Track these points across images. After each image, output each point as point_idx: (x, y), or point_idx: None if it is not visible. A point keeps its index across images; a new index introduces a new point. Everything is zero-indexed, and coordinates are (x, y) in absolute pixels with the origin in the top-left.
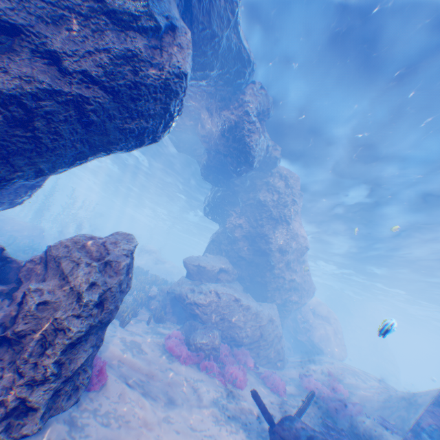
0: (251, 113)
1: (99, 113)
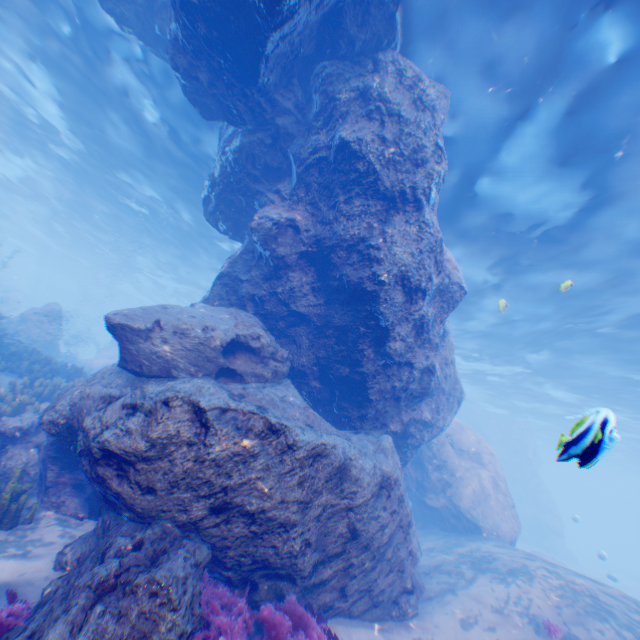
0: None
1: None
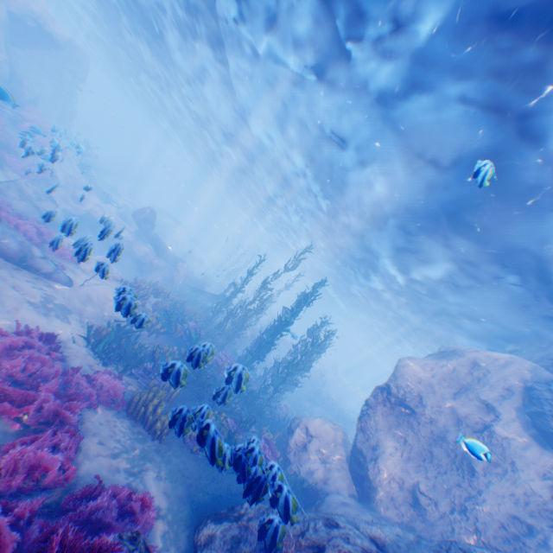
0: None
1: None
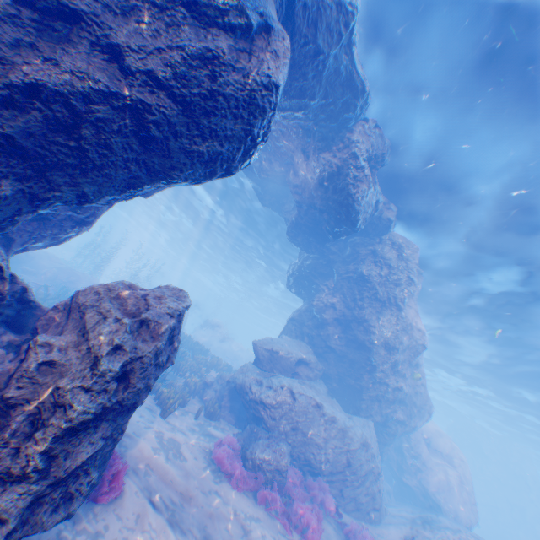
0: (360, 156)
1: (162, 127)
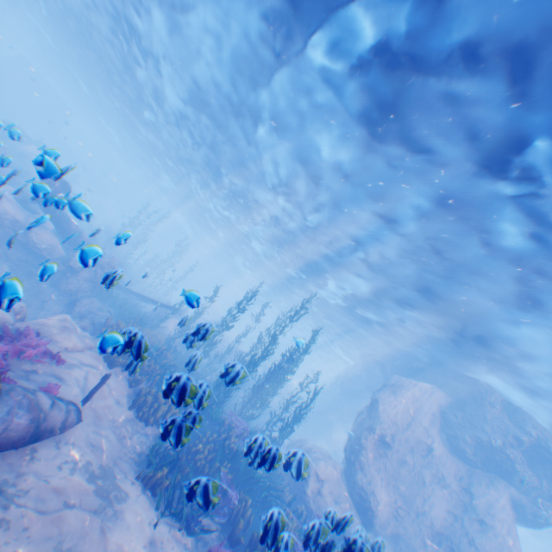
0: None
1: None
